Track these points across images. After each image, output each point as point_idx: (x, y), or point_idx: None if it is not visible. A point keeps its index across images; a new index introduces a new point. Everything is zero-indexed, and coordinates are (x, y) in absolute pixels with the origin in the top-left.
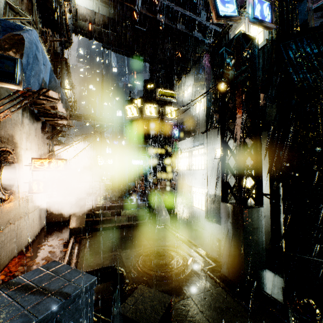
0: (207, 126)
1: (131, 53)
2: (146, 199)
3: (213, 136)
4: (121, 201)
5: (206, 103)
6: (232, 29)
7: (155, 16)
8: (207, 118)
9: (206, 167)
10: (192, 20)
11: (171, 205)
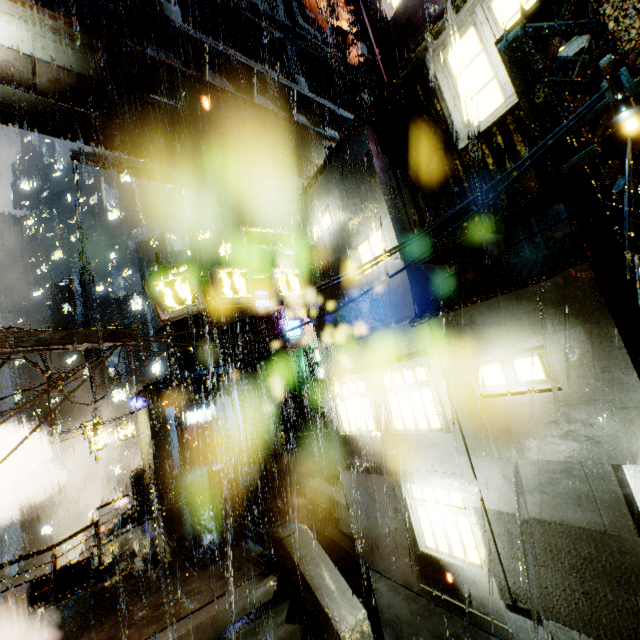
0: (417, 303)
1: (150, 170)
2: (265, 552)
3: (459, 326)
4: (185, 602)
5: (397, 241)
6: (438, 48)
7: (200, 76)
8: (412, 280)
9: (454, 425)
10: (282, 89)
11: (333, 533)
